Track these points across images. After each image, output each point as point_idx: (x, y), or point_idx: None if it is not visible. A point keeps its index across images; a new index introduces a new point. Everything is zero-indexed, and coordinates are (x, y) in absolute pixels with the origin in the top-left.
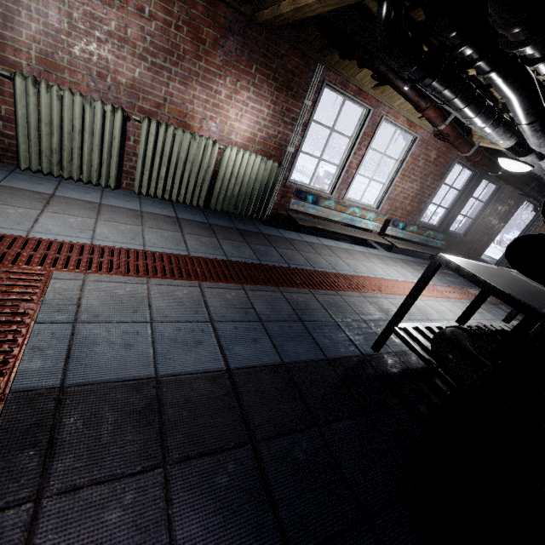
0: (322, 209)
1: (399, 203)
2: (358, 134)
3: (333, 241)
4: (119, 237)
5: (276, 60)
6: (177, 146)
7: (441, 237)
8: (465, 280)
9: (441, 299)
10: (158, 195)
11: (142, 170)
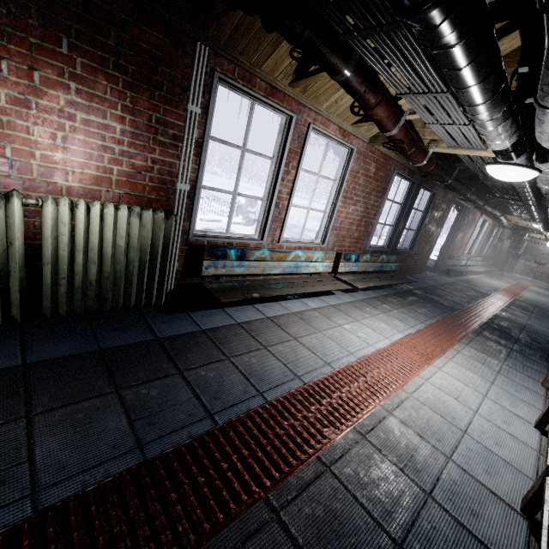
0: (253, 264)
1: (346, 231)
2: (282, 151)
3: (278, 304)
4: None
5: (111, 30)
6: None
7: (394, 258)
8: (433, 305)
9: (440, 360)
10: None
11: None
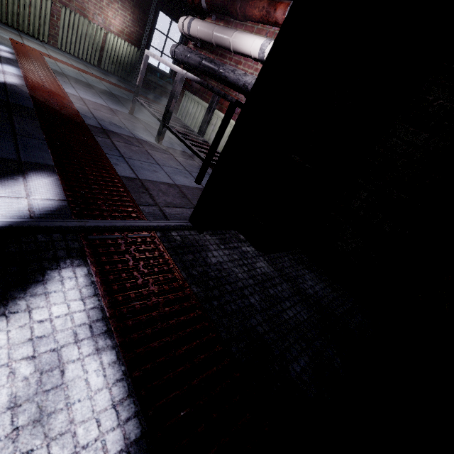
0: (166, 83)
1: None
2: (182, 42)
3: None
4: (60, 58)
5: None
6: (81, 25)
7: None
8: None
9: None
10: (72, 53)
11: (62, 36)
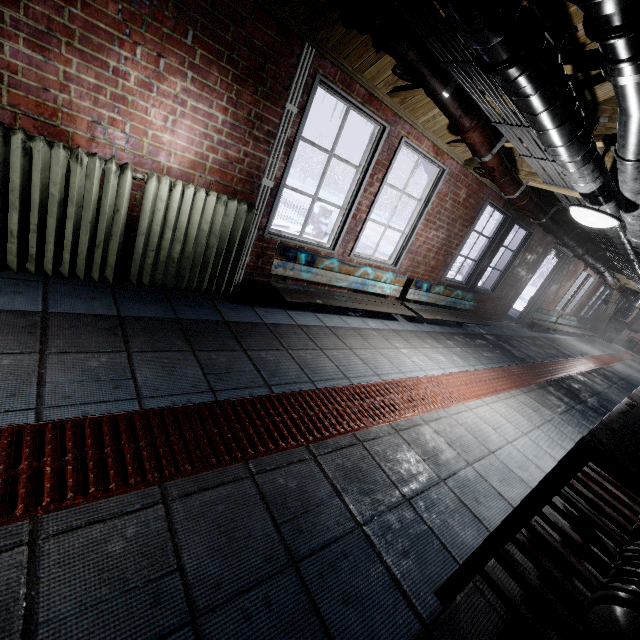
0: (321, 272)
1: (422, 257)
2: (369, 162)
3: (339, 317)
4: None
5: (231, 26)
6: (37, 171)
7: (470, 296)
8: (502, 352)
9: (490, 398)
10: (11, 265)
11: None
